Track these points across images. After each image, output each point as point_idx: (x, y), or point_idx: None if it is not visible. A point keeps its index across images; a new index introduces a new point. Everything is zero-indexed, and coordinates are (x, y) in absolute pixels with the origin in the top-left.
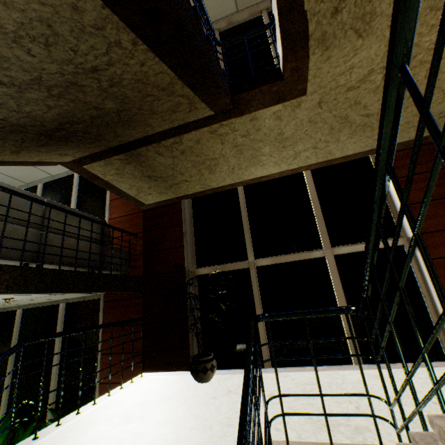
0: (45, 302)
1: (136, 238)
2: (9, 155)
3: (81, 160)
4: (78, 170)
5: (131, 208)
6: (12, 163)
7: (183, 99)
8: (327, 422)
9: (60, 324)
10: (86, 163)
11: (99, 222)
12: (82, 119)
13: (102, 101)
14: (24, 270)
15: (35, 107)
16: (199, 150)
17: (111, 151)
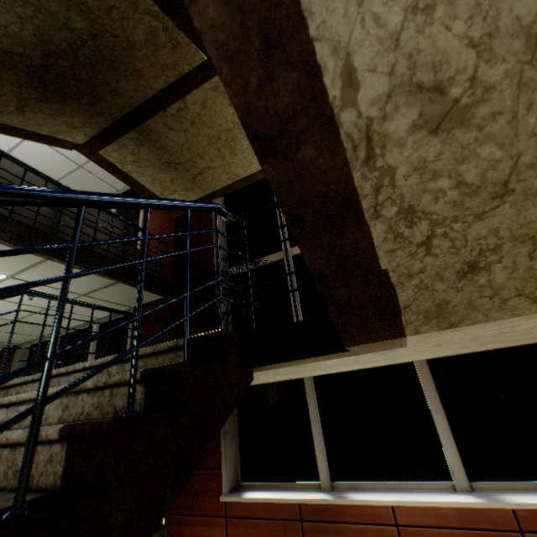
0: (79, 325)
1: (167, 247)
2: (16, 115)
3: (95, 144)
4: (96, 159)
5: (163, 219)
6: (25, 133)
7: (153, 20)
8: (294, 297)
9: (93, 347)
10: (101, 148)
11: (120, 218)
12: (62, 50)
13: (68, 13)
14: (30, 228)
15: (8, 17)
16: (209, 118)
17: (121, 128)
